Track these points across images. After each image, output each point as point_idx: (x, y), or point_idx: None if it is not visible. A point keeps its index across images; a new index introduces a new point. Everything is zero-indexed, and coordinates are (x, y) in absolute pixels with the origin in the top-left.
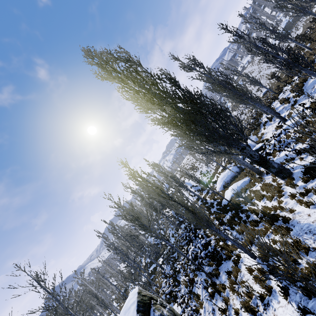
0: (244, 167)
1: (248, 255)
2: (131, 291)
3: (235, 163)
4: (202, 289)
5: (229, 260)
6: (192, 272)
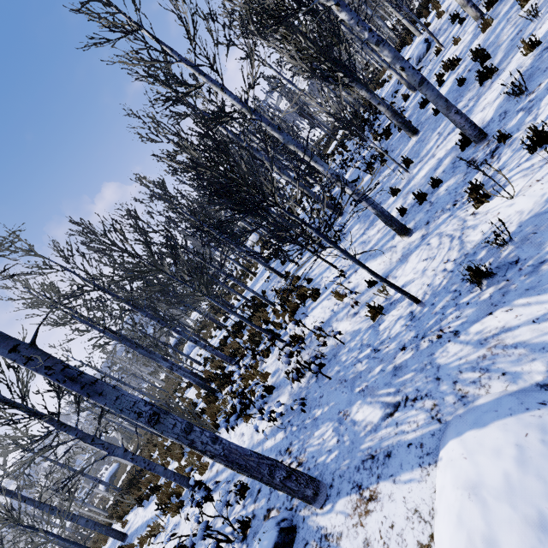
0: None
1: None
2: None
3: None
4: None
5: None
6: None
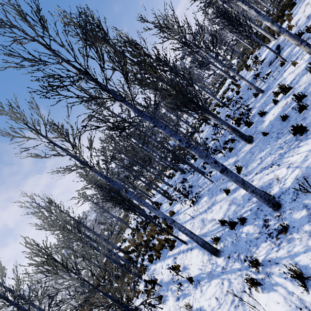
0: None
1: None
2: None
3: None
4: None
5: None
6: None
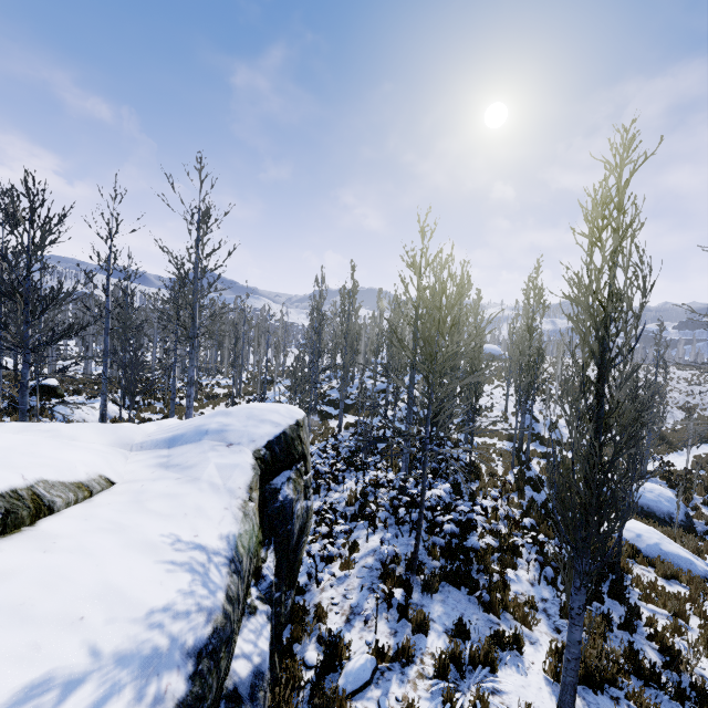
0: (703, 533)
1: (544, 678)
2: (273, 392)
3: (685, 499)
4: (373, 553)
5: (482, 611)
6: (389, 514)
